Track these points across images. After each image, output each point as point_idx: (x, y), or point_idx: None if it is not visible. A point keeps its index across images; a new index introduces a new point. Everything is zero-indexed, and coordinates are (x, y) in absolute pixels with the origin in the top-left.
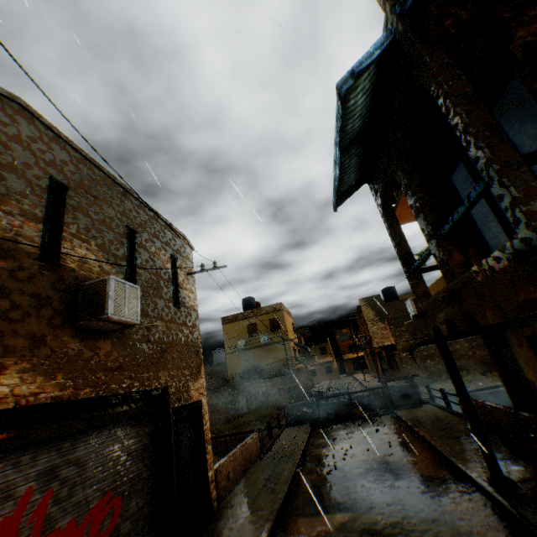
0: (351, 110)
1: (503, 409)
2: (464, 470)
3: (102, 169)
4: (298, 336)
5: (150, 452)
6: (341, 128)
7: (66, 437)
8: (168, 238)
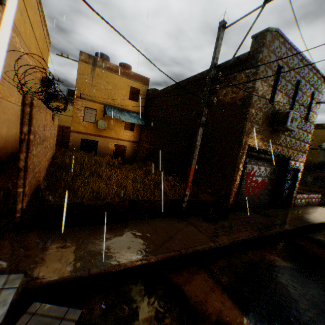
0: None
1: None
2: None
3: (295, 50)
4: None
5: (276, 176)
6: None
7: (260, 160)
8: (313, 81)
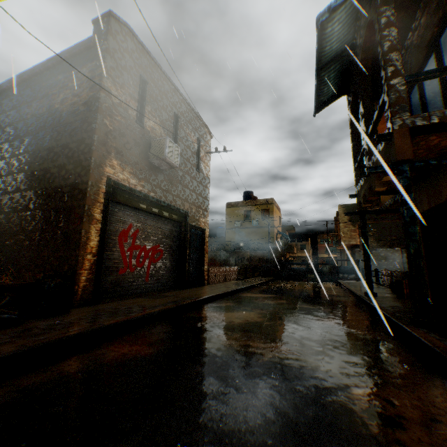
0: (329, 36)
1: (401, 271)
2: (355, 293)
3: (164, 73)
4: (284, 230)
5: (177, 241)
6: (321, 50)
7: (143, 212)
8: (196, 126)
